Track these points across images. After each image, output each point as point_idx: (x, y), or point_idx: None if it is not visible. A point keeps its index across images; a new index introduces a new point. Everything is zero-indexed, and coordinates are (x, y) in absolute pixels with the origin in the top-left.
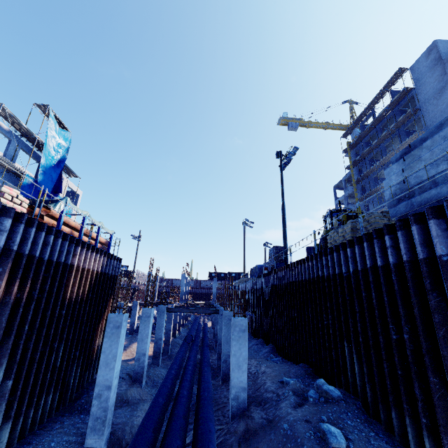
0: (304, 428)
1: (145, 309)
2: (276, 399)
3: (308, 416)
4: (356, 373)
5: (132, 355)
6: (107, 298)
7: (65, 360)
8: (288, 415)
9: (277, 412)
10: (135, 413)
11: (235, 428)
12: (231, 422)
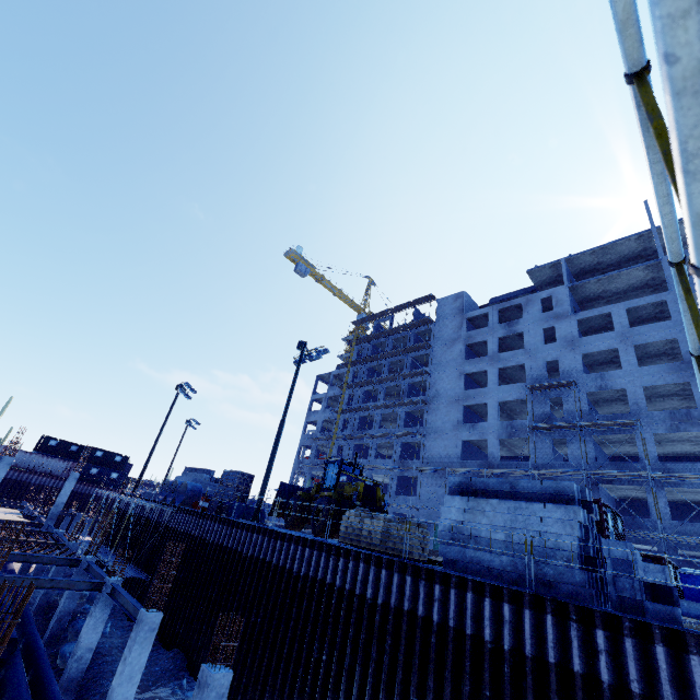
0: None
1: None
2: None
3: None
4: None
5: None
6: None
7: None
8: None
9: None
10: None
11: None
12: None
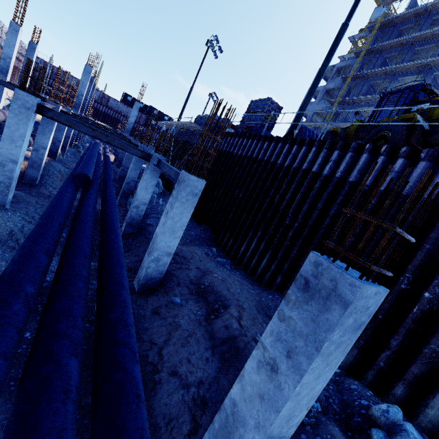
0: None
1: None
2: None
3: None
4: None
5: None
6: None
7: None
8: None
9: None
10: None
11: None
12: None
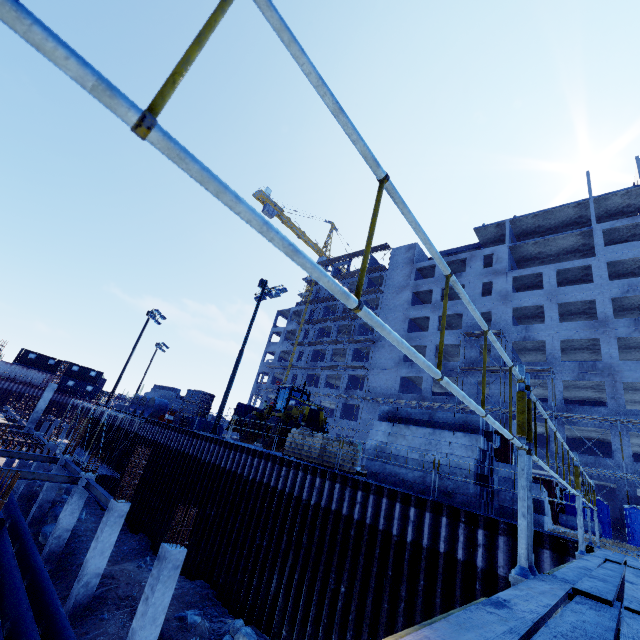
0: None
1: None
2: None
3: None
4: (278, 611)
5: None
6: None
7: None
8: None
9: None
10: None
11: None
12: None
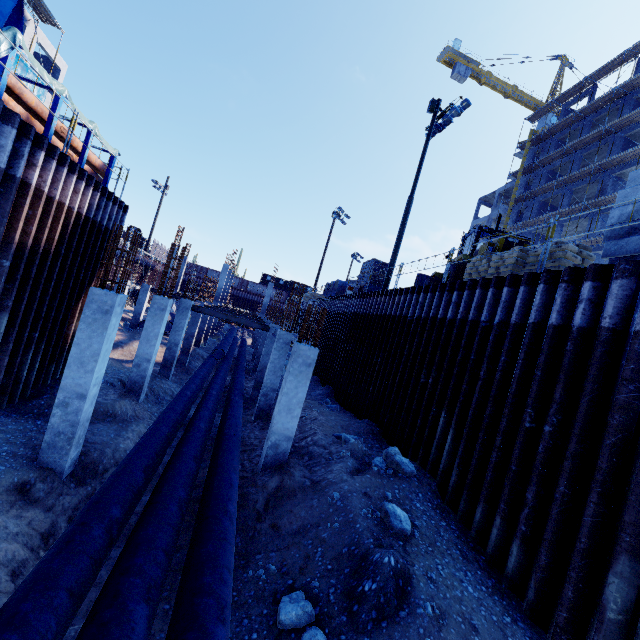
0: (360, 503)
1: (158, 297)
2: (327, 457)
3: (368, 488)
4: (445, 451)
5: (131, 356)
6: (96, 264)
7: (12, 341)
8: (342, 482)
9: (327, 474)
10: (123, 433)
11: (265, 482)
12: (260, 473)
